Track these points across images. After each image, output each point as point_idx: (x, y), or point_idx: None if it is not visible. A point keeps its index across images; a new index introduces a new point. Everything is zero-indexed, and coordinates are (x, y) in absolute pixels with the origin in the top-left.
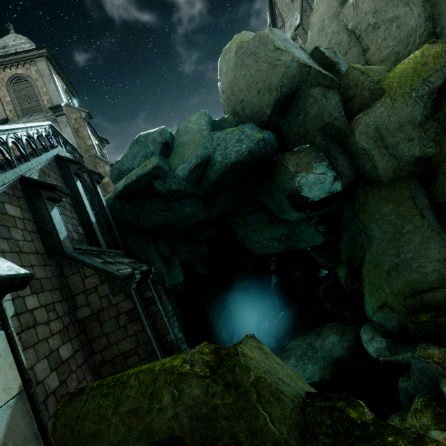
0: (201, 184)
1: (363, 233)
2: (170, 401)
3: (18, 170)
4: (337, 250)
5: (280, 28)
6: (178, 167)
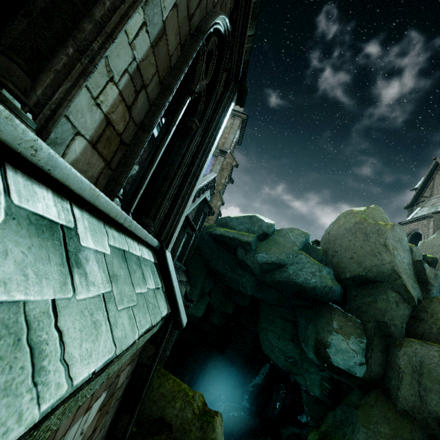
0: (266, 274)
1: (352, 426)
2: (179, 407)
3: (188, 211)
4: (326, 415)
5: (425, 196)
6: (261, 253)
